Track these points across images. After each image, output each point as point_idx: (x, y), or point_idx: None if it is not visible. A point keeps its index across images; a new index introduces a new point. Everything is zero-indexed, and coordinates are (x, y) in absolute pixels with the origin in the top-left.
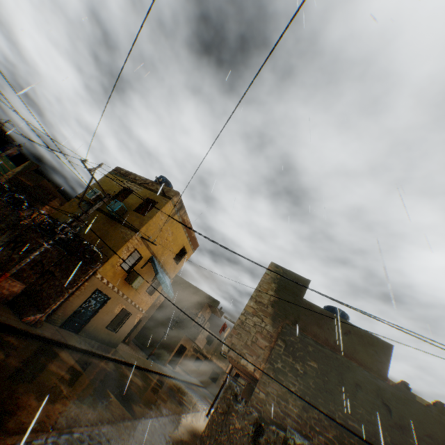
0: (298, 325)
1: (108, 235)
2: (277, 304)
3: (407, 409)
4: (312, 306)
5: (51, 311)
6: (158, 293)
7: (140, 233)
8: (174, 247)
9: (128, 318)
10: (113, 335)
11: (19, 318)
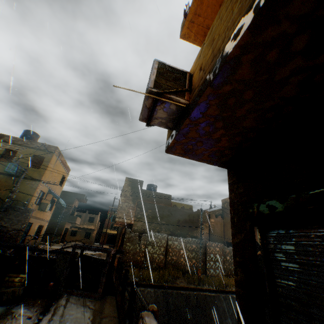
0: (142, 200)
1: (17, 188)
2: (133, 194)
3: (176, 212)
4: (146, 191)
5: None
6: (54, 207)
7: (42, 181)
8: (59, 178)
9: (42, 228)
10: (36, 241)
11: None
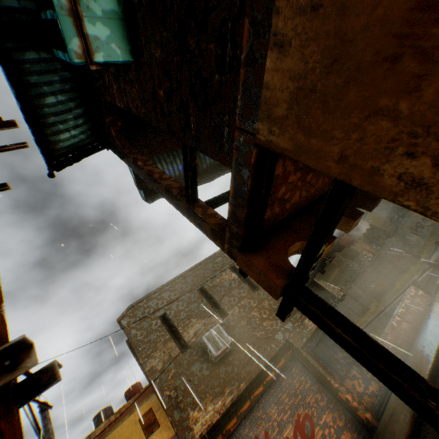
0: None
1: None
2: None
3: None
4: None
5: None
6: None
7: None
8: None
9: None
10: None
11: None
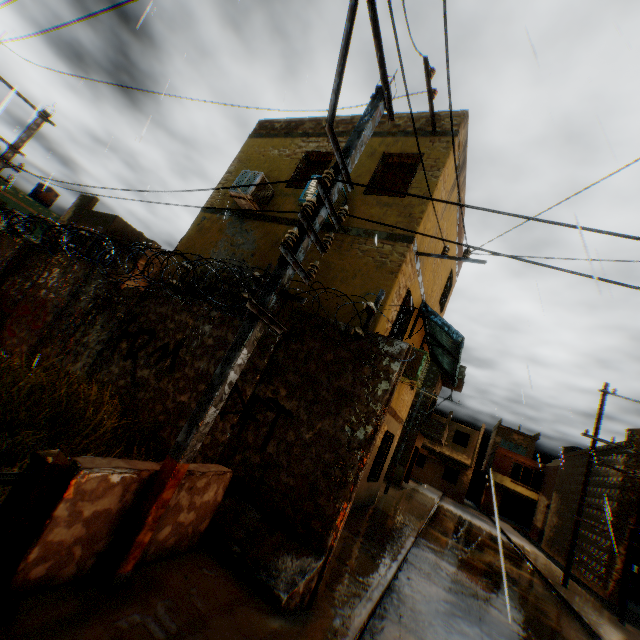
0: None
1: (330, 269)
2: None
3: None
4: None
5: (335, 538)
6: None
7: (414, 245)
8: (442, 273)
9: (389, 445)
10: (372, 485)
11: (261, 598)
